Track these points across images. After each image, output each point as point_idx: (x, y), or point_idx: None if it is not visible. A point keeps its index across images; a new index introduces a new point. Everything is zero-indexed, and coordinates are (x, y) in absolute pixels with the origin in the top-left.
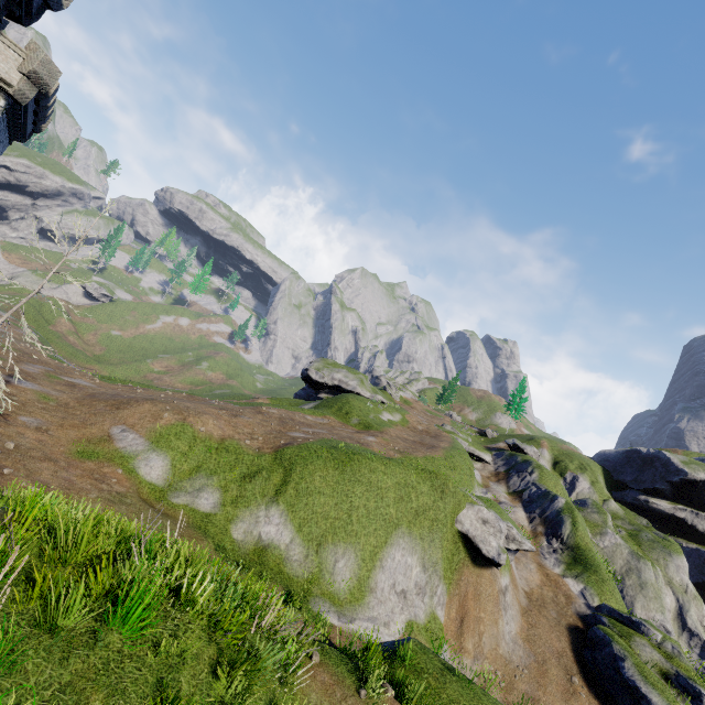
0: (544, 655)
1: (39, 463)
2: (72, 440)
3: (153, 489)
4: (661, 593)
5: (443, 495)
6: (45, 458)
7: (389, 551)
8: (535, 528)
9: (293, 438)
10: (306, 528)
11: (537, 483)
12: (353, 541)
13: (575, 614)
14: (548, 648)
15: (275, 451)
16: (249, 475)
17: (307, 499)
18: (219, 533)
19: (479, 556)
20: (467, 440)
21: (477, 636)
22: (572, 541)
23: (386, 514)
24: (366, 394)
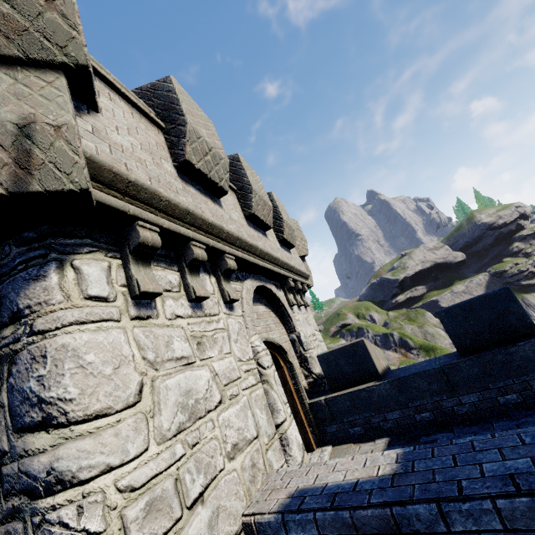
0: None
1: None
2: None
3: None
4: (438, 332)
5: None
6: None
7: None
8: (401, 353)
9: None
10: None
11: (375, 334)
12: None
13: None
14: None
15: None
16: None
17: None
18: None
19: None
20: (329, 342)
21: None
22: (417, 345)
23: None
24: None
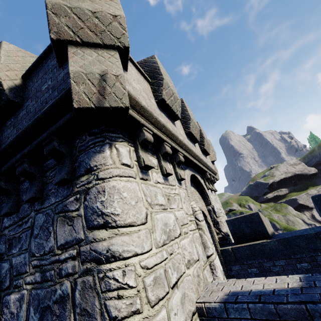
0: None
1: None
2: None
3: None
4: (297, 220)
5: None
6: None
7: None
8: None
9: None
10: None
11: None
12: None
13: None
14: None
15: None
16: None
17: None
18: None
19: None
20: None
21: None
22: (282, 227)
23: None
24: None
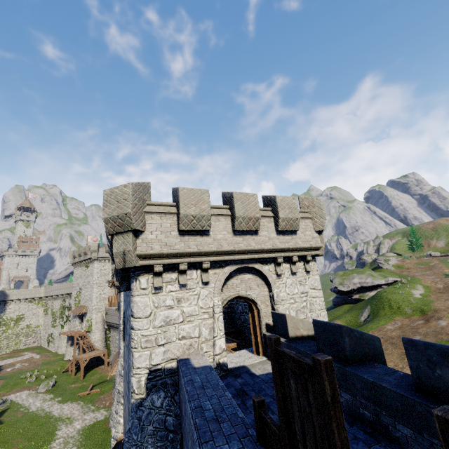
0: None
1: None
2: None
3: None
4: None
5: None
6: None
7: None
8: None
9: None
10: None
11: None
12: None
13: None
14: None
15: None
16: None
17: None
18: None
19: None
20: None
21: None
22: None
23: None
24: (382, 282)
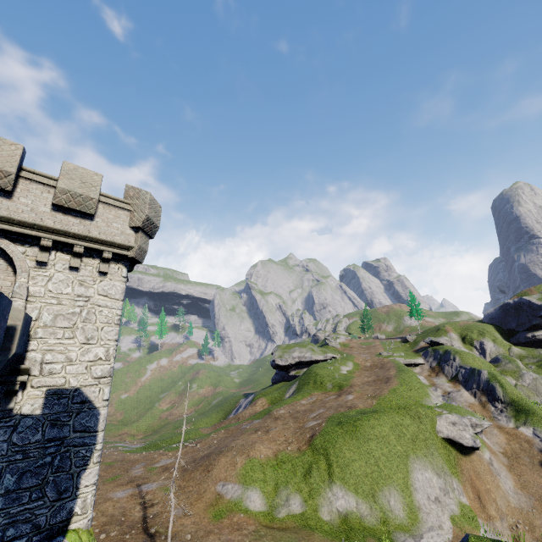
0: (538, 493)
1: (208, 538)
2: (204, 510)
3: (264, 515)
4: None
5: (420, 419)
6: (207, 533)
7: (413, 476)
8: (480, 400)
9: (312, 429)
10: (359, 489)
11: (462, 365)
12: (389, 482)
13: (539, 451)
14: (537, 486)
15: (309, 445)
16: (307, 472)
17: (349, 469)
18: (316, 523)
19: (464, 448)
20: (401, 355)
21: (493, 503)
22: (507, 398)
23: (397, 452)
24: (320, 358)
